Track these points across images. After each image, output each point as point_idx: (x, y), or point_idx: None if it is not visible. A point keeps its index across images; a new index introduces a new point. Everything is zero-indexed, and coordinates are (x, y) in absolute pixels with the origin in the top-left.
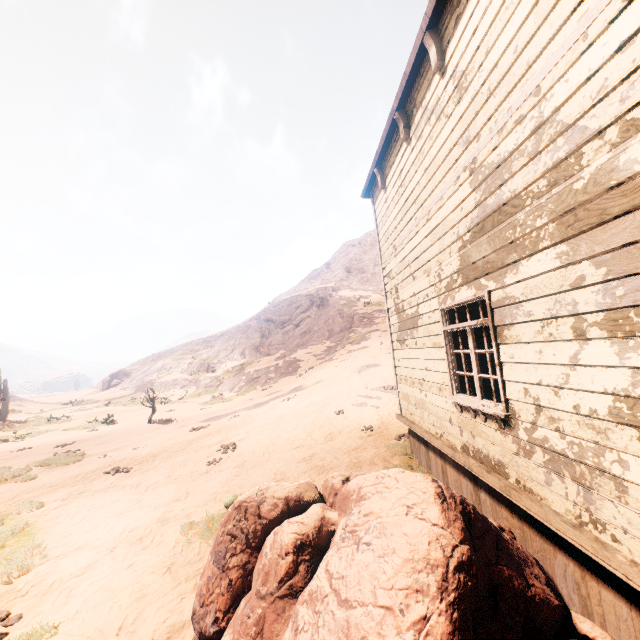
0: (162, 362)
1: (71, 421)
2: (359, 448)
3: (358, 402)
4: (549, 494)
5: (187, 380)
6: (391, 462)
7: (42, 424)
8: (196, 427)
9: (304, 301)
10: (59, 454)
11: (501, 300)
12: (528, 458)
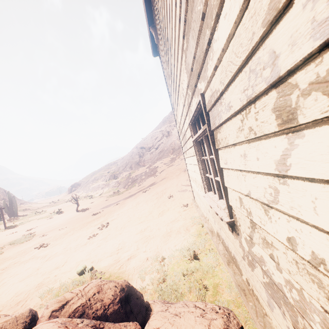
0: (94, 176)
1: (45, 213)
2: (175, 220)
3: (182, 189)
4: (272, 316)
5: (104, 184)
6: (190, 230)
7: (32, 216)
8: (95, 213)
9: (159, 134)
10: (23, 236)
11: (210, 100)
12: (251, 269)
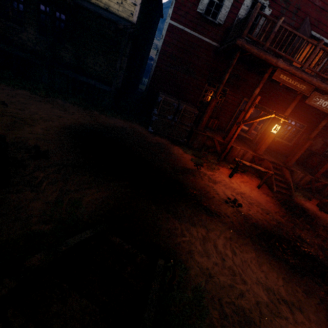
0: None
1: None
2: None
3: None
4: None
5: None
6: None
7: None
8: None
9: None
10: None
11: None
12: None
